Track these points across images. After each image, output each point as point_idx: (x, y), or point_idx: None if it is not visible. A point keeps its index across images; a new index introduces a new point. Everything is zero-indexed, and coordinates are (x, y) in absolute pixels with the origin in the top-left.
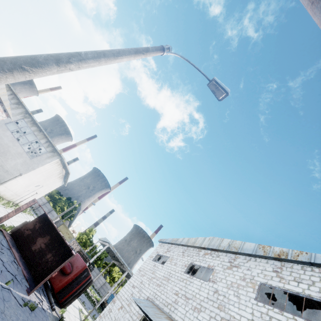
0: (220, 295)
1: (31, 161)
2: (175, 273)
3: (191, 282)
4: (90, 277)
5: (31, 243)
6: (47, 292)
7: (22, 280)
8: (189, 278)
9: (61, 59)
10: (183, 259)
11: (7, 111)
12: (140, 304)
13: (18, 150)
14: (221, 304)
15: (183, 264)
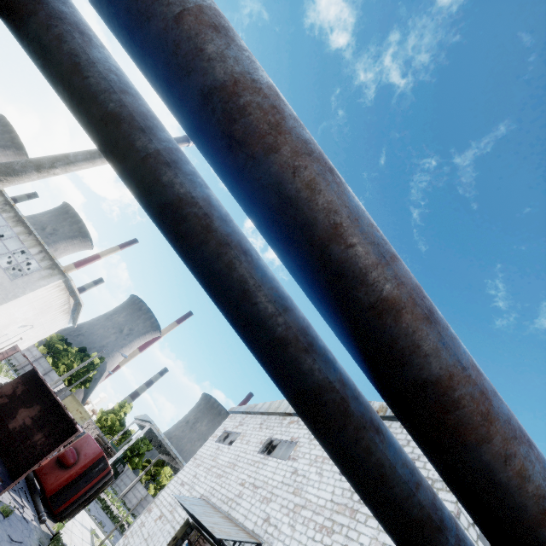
0: (299, 476)
1: (13, 283)
2: (246, 455)
3: (265, 464)
4: (109, 471)
5: (8, 417)
6: (34, 497)
7: None
8: (264, 459)
9: (43, 165)
10: (260, 433)
11: None
12: (185, 502)
13: None
14: (298, 487)
15: (258, 441)
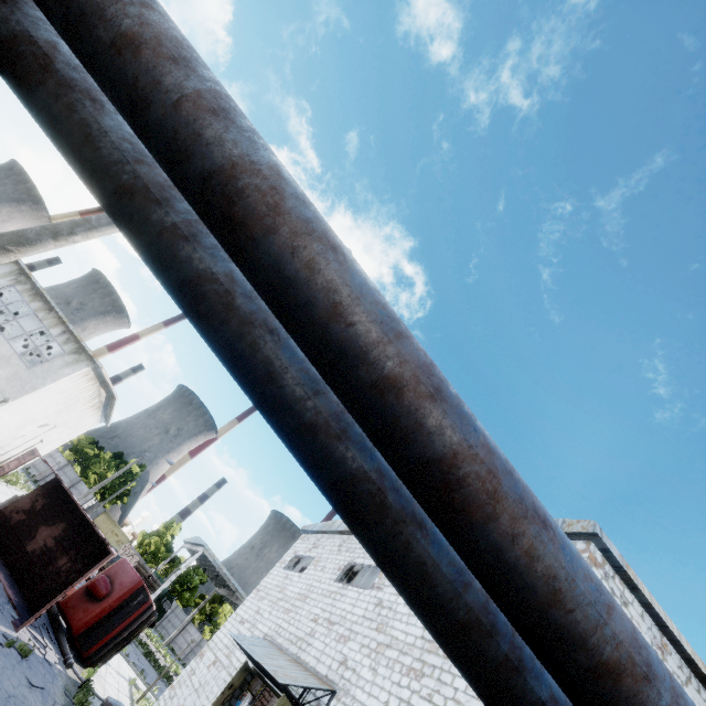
0: (385, 608)
1: (30, 372)
2: (320, 585)
3: (343, 595)
4: (150, 605)
5: (26, 537)
6: (58, 635)
7: (5, 605)
8: (342, 588)
9: (61, 232)
10: (338, 557)
11: None
12: (243, 642)
13: (1, 351)
14: (383, 622)
15: (336, 567)
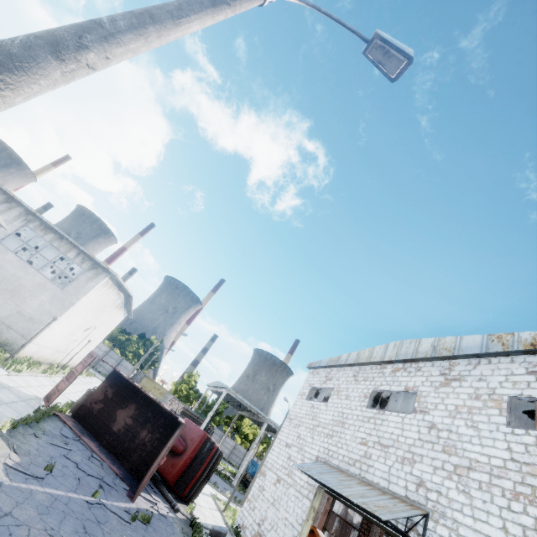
0: (442, 431)
1: (64, 292)
2: (352, 411)
3: (383, 420)
4: (217, 449)
5: (109, 421)
6: (159, 487)
7: (115, 481)
8: (379, 414)
9: (63, 43)
10: (359, 386)
11: None
12: (311, 472)
13: (36, 280)
14: (448, 445)
15: (360, 395)
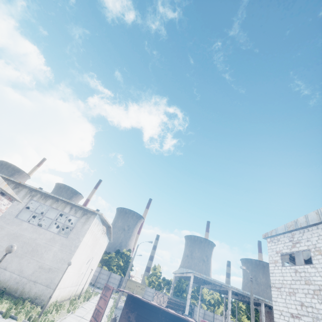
0: None
1: (69, 239)
2: None
3: None
4: None
5: None
6: None
7: None
8: None
9: None
10: None
11: (5, 193)
12: None
13: (47, 237)
14: None
15: None
